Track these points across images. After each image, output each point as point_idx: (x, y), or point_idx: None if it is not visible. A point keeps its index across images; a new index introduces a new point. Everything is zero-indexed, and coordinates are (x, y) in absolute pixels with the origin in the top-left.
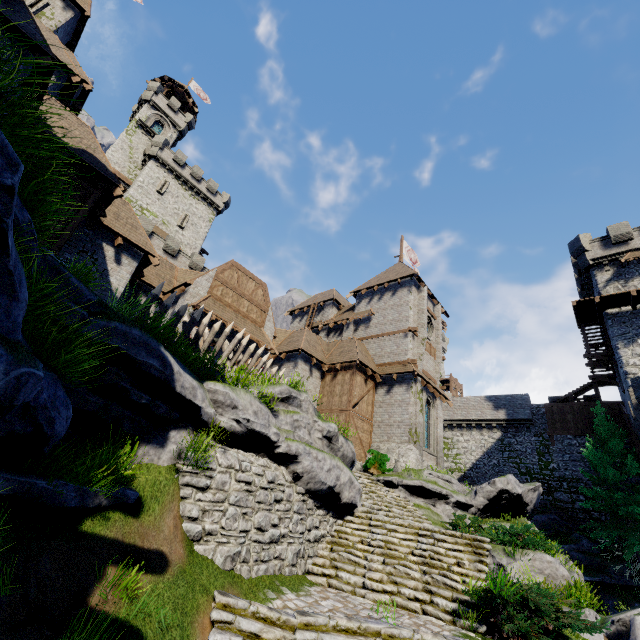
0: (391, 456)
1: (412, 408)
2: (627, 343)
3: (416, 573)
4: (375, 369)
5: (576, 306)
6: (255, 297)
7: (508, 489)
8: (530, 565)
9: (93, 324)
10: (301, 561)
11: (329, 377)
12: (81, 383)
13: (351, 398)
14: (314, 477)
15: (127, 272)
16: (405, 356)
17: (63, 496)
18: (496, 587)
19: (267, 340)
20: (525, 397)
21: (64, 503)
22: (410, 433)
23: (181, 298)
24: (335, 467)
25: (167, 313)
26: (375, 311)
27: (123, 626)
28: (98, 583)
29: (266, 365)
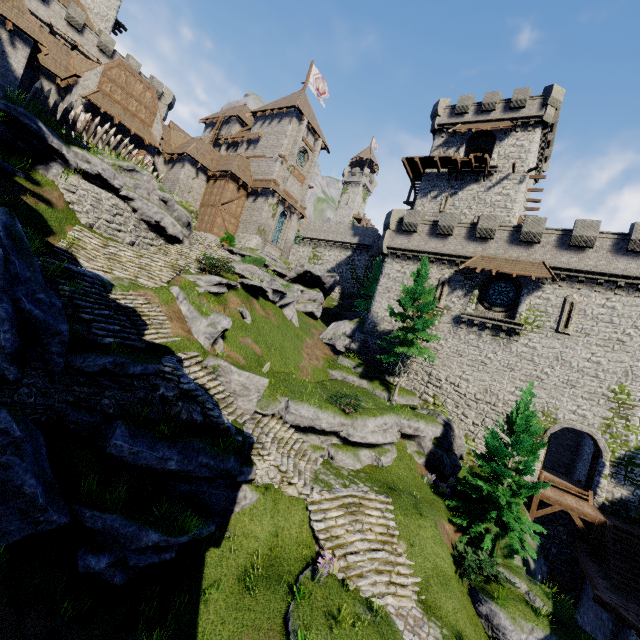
0: (243, 240)
1: (265, 214)
2: (422, 196)
3: (190, 260)
4: (249, 182)
5: (404, 162)
6: (144, 99)
7: (311, 271)
8: (245, 268)
9: (1, 103)
10: (137, 247)
11: (212, 181)
12: (2, 128)
13: (221, 198)
14: (145, 213)
15: (23, 57)
16: (271, 176)
17: (5, 167)
18: (204, 257)
19: (154, 139)
20: (374, 230)
21: (6, 170)
22: (259, 229)
23: (75, 88)
24: (161, 213)
25: (67, 99)
26: (264, 135)
27: (35, 210)
28: (24, 197)
29: (133, 153)
